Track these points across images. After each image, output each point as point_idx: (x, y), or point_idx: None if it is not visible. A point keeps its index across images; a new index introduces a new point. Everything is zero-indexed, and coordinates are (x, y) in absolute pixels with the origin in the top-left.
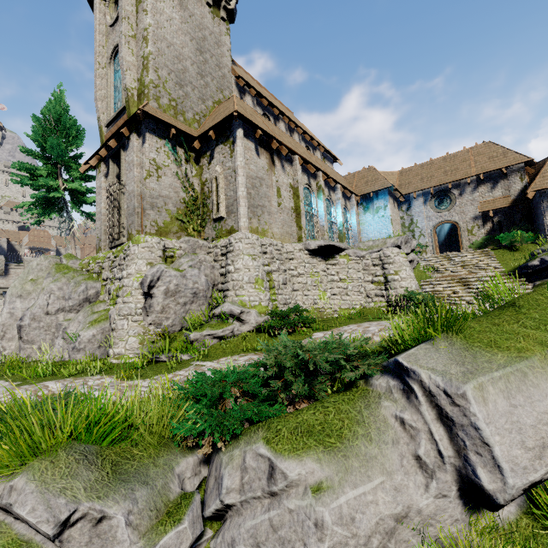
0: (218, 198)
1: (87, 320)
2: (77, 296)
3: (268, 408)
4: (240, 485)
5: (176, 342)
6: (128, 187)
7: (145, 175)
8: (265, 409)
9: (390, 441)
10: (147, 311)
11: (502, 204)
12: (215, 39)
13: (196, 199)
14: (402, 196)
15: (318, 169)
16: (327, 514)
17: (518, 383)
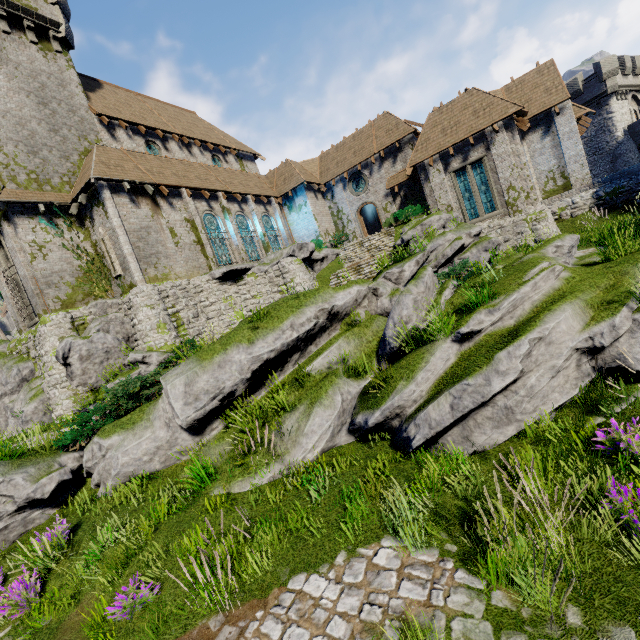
0: (111, 258)
1: (27, 397)
2: (13, 380)
3: (109, 421)
4: (92, 458)
5: (102, 393)
6: (20, 272)
7: (30, 258)
8: (108, 421)
9: (157, 418)
10: (71, 377)
11: (403, 178)
12: (57, 81)
13: (93, 262)
14: (324, 185)
15: (216, 191)
16: (120, 454)
17: (192, 377)
